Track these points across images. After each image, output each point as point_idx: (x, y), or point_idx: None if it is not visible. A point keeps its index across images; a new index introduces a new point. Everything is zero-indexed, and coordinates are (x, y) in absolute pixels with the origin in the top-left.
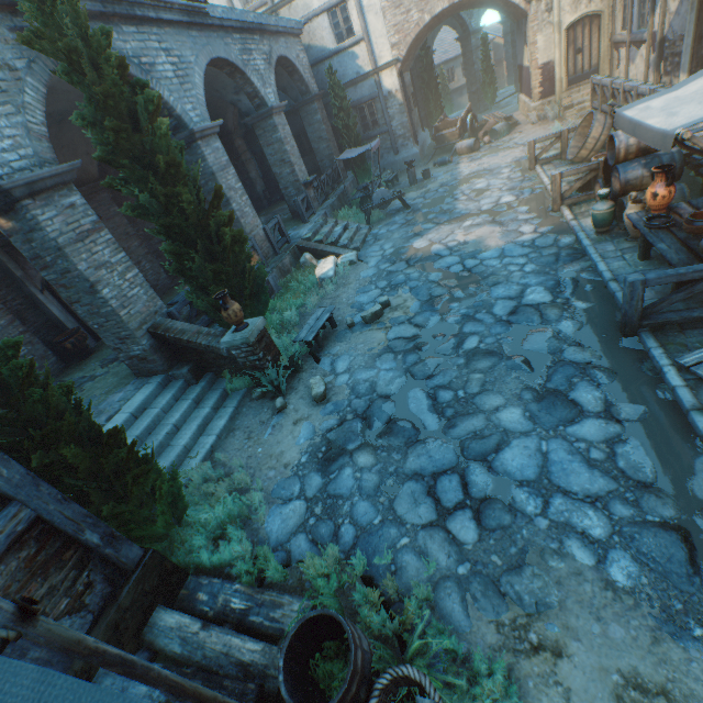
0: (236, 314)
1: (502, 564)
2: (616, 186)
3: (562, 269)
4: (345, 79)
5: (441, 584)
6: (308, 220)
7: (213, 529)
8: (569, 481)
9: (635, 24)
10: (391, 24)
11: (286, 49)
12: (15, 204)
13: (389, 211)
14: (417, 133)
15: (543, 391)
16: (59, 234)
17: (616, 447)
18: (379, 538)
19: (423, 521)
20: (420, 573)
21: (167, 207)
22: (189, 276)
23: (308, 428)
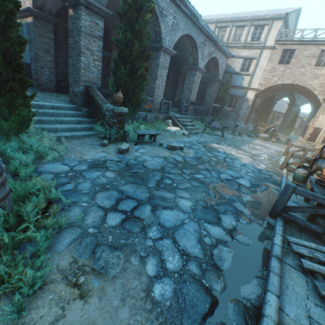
0: (118, 98)
1: (110, 241)
2: (314, 167)
3: (264, 182)
4: (234, 84)
5: (74, 227)
6: (182, 114)
7: (26, 149)
8: (182, 239)
9: None
10: (264, 76)
11: (219, 57)
12: (79, 6)
13: (215, 133)
14: (248, 122)
15: (210, 206)
16: (84, 27)
17: (220, 245)
18: (76, 196)
19: (101, 205)
20: (72, 217)
21: (127, 45)
22: (116, 77)
23: (104, 155)
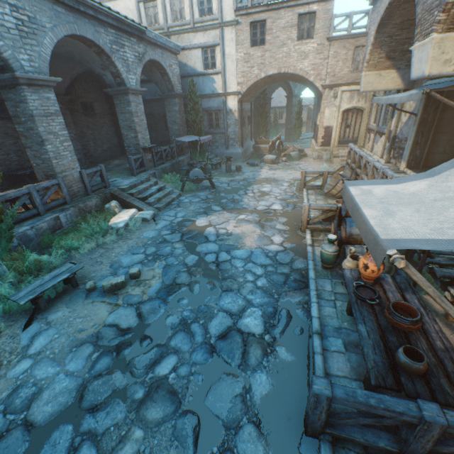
0: None
1: None
2: (343, 234)
3: (285, 296)
4: (204, 92)
5: None
6: (136, 174)
7: None
8: None
9: (381, 122)
10: (240, 70)
11: (161, 57)
12: None
13: (202, 186)
14: (246, 140)
15: None
16: None
17: None
18: None
19: None
20: None
21: None
22: None
23: None
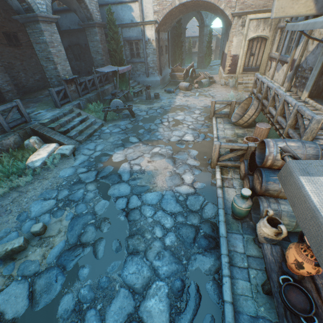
0: None
1: None
2: (257, 185)
3: (194, 261)
4: (124, 21)
5: None
6: (60, 105)
7: None
8: None
9: (284, 51)
10: None
11: None
12: None
13: (123, 114)
14: (164, 68)
15: None
16: None
17: None
18: None
19: None
20: None
21: None
22: None
23: None
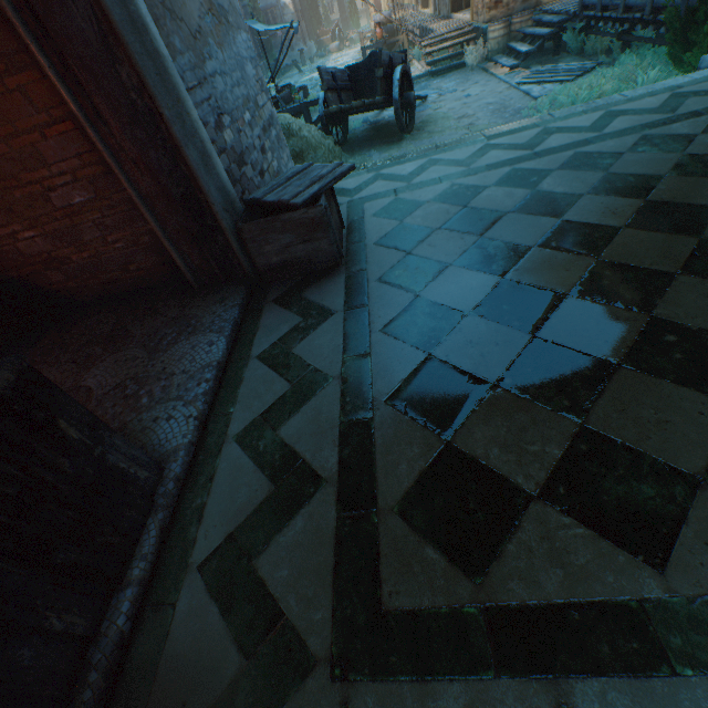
0: None
1: None
2: (377, 39)
3: None
4: None
5: None
6: None
7: None
8: None
9: None
10: None
11: None
12: None
13: (291, 76)
14: (306, 40)
15: None
16: None
17: None
18: None
19: None
20: None
21: None
22: None
23: None
